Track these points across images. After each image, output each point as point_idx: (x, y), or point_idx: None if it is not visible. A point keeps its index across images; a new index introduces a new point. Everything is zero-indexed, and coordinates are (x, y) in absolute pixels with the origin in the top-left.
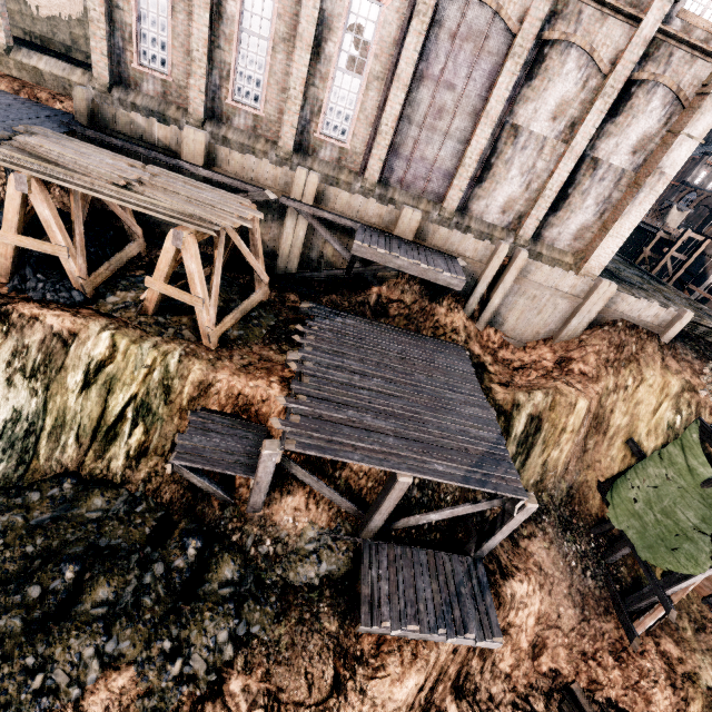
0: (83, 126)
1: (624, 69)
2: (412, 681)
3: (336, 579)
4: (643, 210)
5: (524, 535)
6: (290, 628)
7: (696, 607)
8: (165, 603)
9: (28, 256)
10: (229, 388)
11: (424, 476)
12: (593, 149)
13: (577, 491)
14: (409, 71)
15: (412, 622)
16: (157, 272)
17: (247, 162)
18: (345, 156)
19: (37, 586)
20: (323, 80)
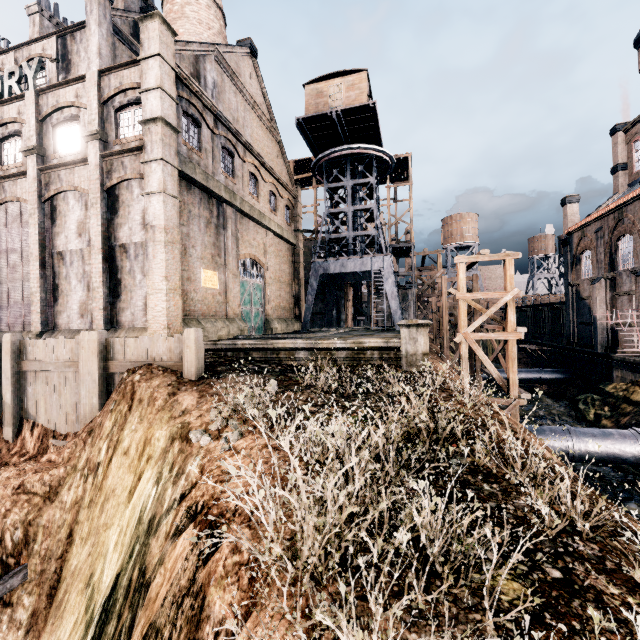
0: None
1: (95, 185)
2: None
3: None
4: (161, 260)
5: None
6: None
7: None
8: None
9: None
10: None
11: None
12: (117, 240)
13: None
14: None
15: None
16: None
17: None
18: None
19: None
20: None
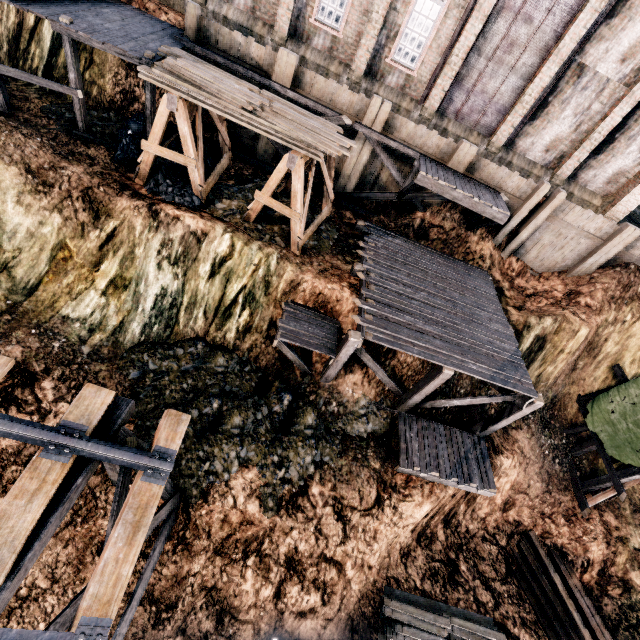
0: (192, 42)
1: None
2: (426, 508)
3: (377, 436)
4: None
5: (513, 427)
6: (348, 462)
7: (638, 496)
8: (271, 433)
9: (158, 163)
10: (313, 288)
11: (463, 371)
12: None
13: (560, 400)
14: (492, 1)
15: (434, 470)
16: (266, 187)
17: (328, 87)
18: (410, 83)
19: (196, 410)
20: (405, 5)
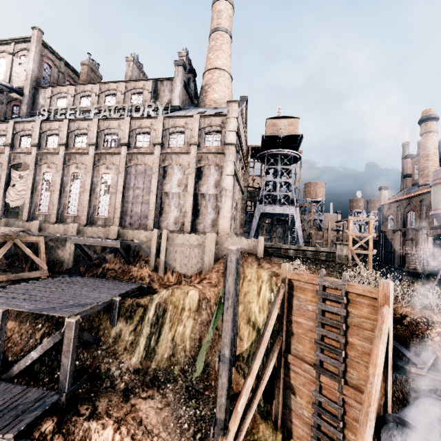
0: None
1: (193, 165)
2: None
3: None
4: (228, 204)
5: (141, 397)
6: None
7: None
8: None
9: None
10: None
11: (9, 308)
12: (199, 191)
13: (214, 367)
14: (122, 187)
15: None
16: None
17: (55, 227)
18: (107, 221)
19: None
20: (96, 199)
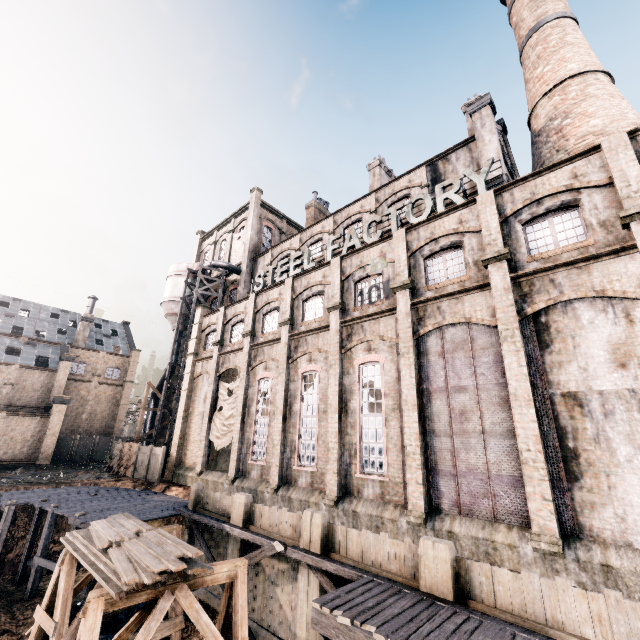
0: (187, 509)
1: None
2: None
3: None
4: None
5: None
6: None
7: None
8: None
9: None
10: None
11: None
12: None
13: None
14: (413, 393)
15: None
16: None
17: (273, 514)
18: (387, 489)
19: None
20: (353, 427)
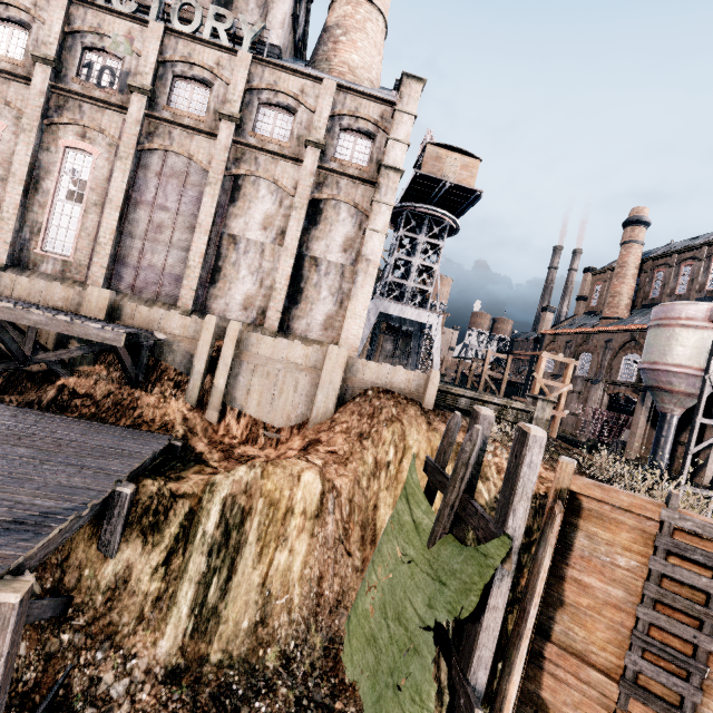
0: None
1: (304, 191)
2: None
3: None
4: (368, 292)
5: None
6: None
7: None
8: None
9: None
10: None
11: None
12: (309, 250)
13: None
14: (120, 196)
15: None
16: None
17: None
18: (70, 268)
19: None
20: (42, 208)
